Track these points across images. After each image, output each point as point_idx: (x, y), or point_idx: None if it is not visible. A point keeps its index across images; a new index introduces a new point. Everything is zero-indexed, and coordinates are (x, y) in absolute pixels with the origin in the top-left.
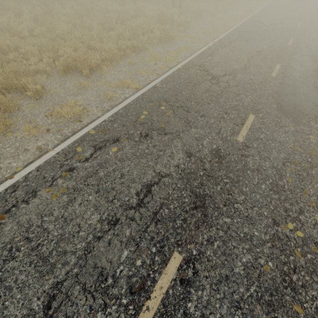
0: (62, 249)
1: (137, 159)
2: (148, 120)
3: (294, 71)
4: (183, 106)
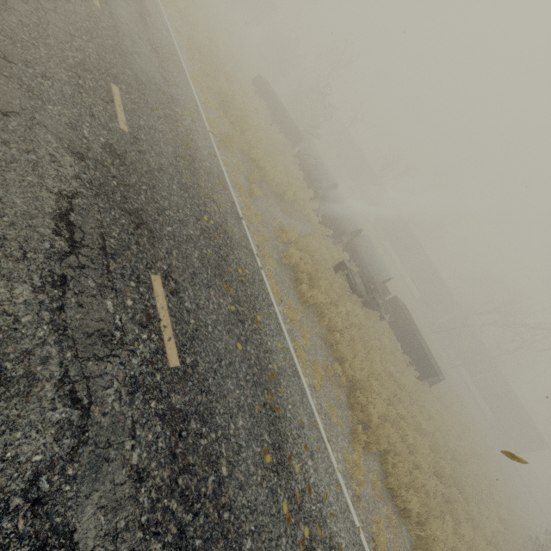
0: (18, 353)
1: None
2: None
3: (118, 5)
4: None
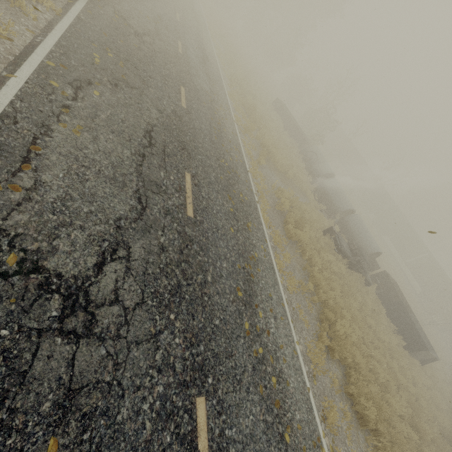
0: (121, 173)
1: (124, 108)
2: (105, 67)
3: (191, 53)
4: (128, 60)
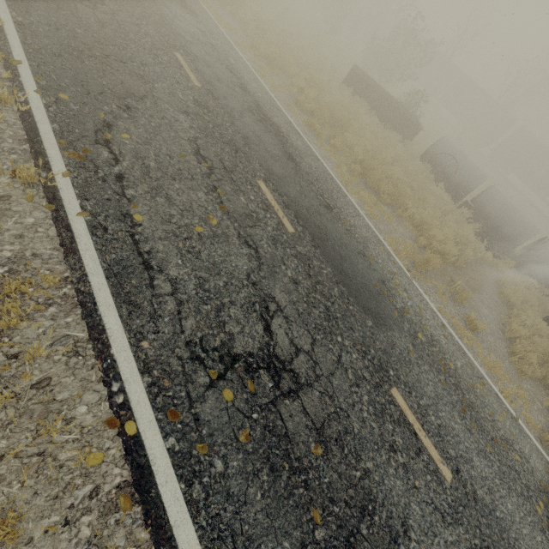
0: None
1: None
2: None
3: (284, 184)
4: None
